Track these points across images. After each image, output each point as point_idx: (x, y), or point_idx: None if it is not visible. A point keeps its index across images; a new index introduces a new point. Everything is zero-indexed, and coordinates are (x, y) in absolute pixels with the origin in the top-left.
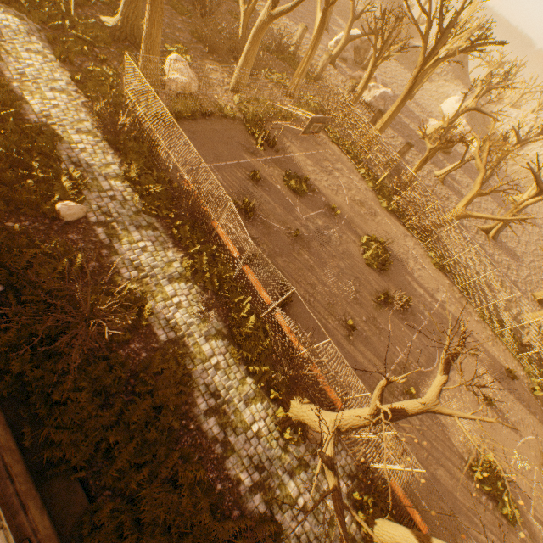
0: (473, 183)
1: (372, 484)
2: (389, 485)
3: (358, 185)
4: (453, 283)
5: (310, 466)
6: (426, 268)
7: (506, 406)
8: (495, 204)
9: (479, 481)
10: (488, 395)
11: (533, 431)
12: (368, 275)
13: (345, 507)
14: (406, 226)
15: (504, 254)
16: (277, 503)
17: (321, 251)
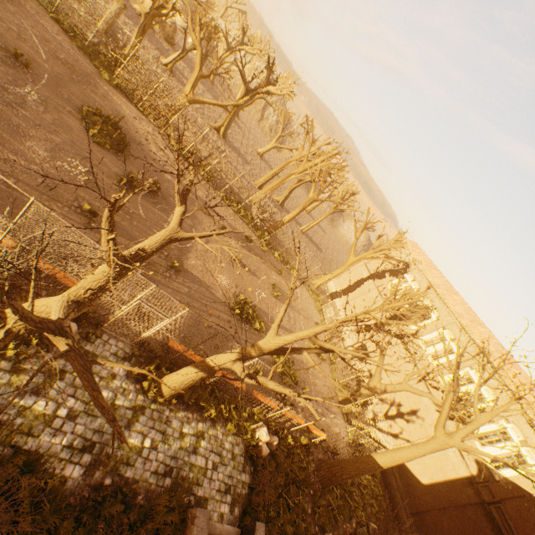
0: (202, 85)
1: (154, 355)
2: (171, 348)
3: (58, 38)
4: (198, 172)
5: (67, 371)
6: (170, 156)
7: (249, 262)
8: (221, 109)
9: (239, 315)
10: (236, 256)
11: (265, 273)
12: (102, 156)
13: (91, 362)
14: (140, 108)
15: (233, 152)
16: (23, 433)
17: (11, 115)
